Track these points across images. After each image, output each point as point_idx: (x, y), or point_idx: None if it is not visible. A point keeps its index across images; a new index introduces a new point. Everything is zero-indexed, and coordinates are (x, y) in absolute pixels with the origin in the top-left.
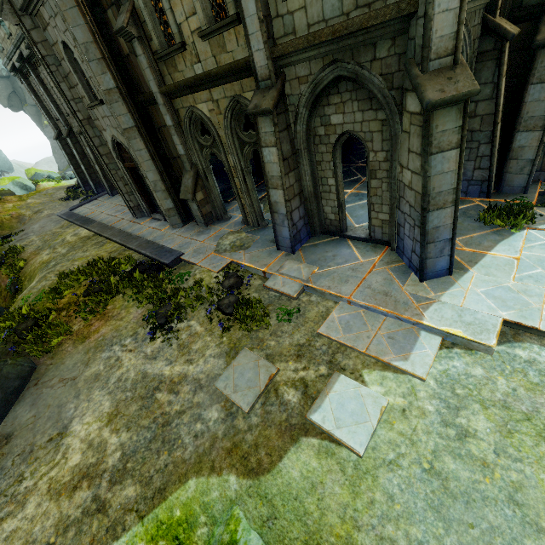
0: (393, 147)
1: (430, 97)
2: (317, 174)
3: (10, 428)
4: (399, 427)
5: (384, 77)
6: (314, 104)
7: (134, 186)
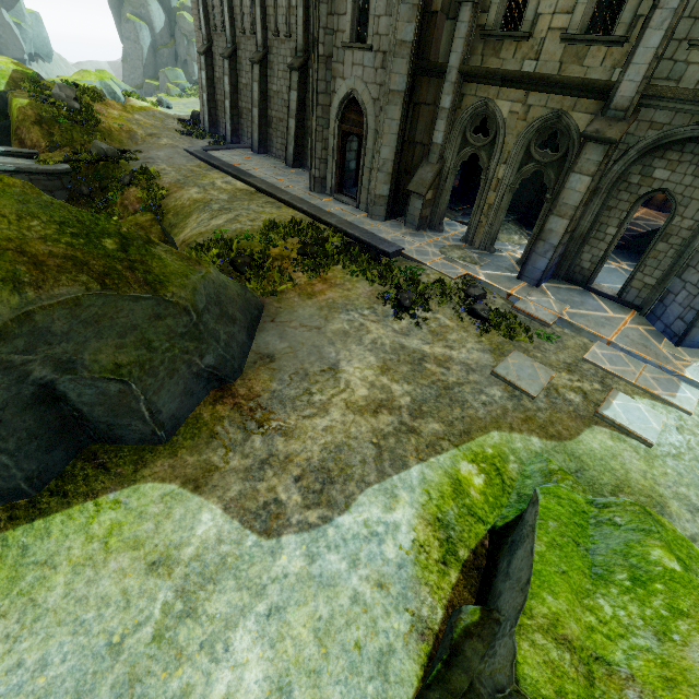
0: None
1: None
2: (600, 218)
3: (267, 350)
4: (676, 437)
5: None
6: (647, 152)
7: (337, 154)
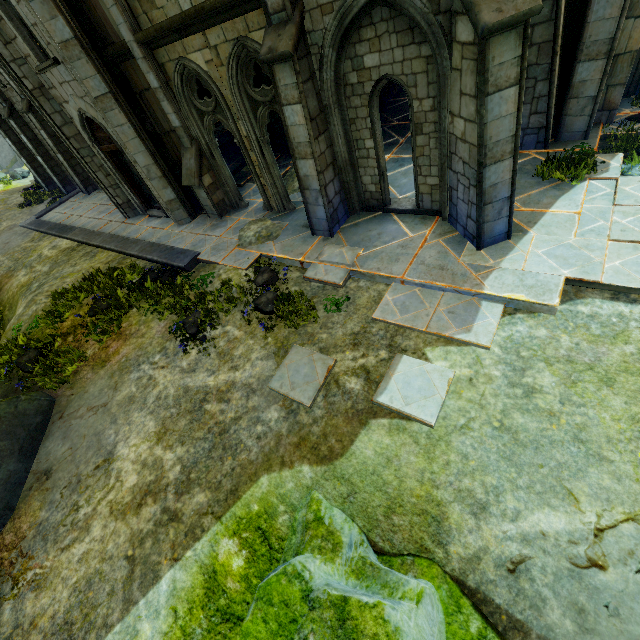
0: (442, 91)
1: (486, 20)
2: (351, 135)
3: (46, 464)
4: (468, 395)
5: None
6: (342, 42)
7: (119, 175)
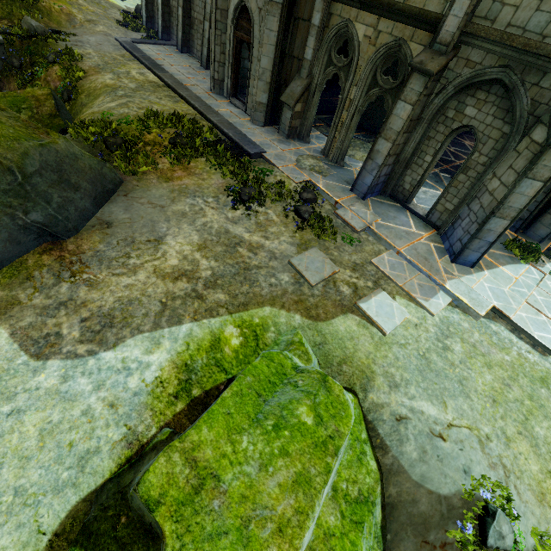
0: (498, 158)
1: None
2: (421, 146)
3: (109, 218)
4: (411, 331)
5: (533, 102)
6: (462, 89)
7: (232, 59)
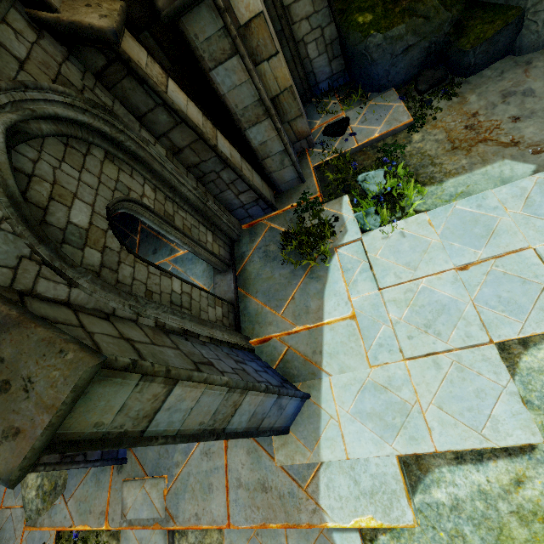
0: None
1: None
2: None
3: None
4: None
5: None
6: None
7: None
